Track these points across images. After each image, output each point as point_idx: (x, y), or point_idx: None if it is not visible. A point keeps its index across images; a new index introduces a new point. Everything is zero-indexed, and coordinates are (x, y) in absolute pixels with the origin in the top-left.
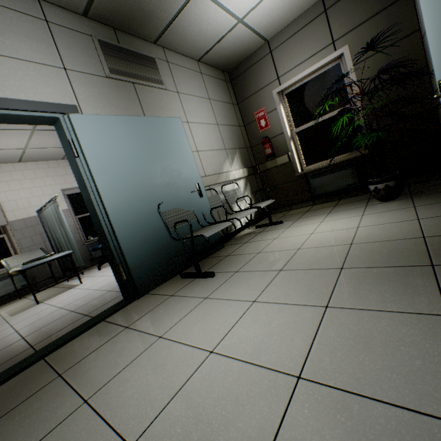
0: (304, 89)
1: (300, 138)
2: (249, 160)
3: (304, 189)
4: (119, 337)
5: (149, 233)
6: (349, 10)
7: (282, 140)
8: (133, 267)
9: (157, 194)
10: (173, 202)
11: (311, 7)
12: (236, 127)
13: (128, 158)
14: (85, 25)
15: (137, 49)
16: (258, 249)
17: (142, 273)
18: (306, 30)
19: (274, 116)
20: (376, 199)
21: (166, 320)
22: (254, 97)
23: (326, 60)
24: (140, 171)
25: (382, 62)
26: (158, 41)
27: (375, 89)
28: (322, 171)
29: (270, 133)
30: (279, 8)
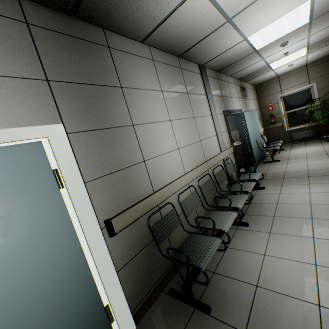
0: (292, 96)
1: (288, 115)
2: (262, 124)
3: (287, 137)
4: (269, 170)
5: (255, 148)
6: (317, 71)
7: (279, 116)
8: (254, 157)
9: (255, 136)
10: (257, 139)
11: (300, 67)
12: (258, 110)
13: (251, 124)
14: (238, 82)
15: (243, 85)
16: (287, 156)
17: (256, 160)
18: (297, 75)
19: (276, 106)
20: (325, 141)
21: (280, 166)
22: (267, 97)
23: (305, 87)
24: (252, 129)
25: (328, 91)
26: (246, 81)
27: (325, 100)
28: (298, 130)
29: (273, 113)
30: (290, 69)
